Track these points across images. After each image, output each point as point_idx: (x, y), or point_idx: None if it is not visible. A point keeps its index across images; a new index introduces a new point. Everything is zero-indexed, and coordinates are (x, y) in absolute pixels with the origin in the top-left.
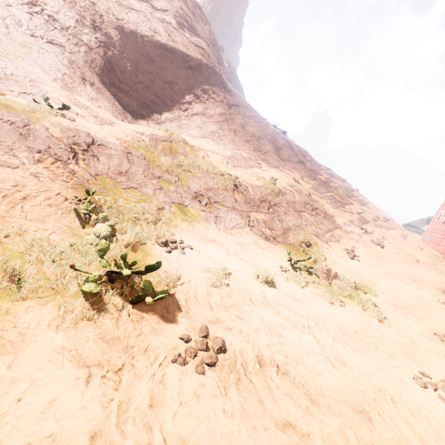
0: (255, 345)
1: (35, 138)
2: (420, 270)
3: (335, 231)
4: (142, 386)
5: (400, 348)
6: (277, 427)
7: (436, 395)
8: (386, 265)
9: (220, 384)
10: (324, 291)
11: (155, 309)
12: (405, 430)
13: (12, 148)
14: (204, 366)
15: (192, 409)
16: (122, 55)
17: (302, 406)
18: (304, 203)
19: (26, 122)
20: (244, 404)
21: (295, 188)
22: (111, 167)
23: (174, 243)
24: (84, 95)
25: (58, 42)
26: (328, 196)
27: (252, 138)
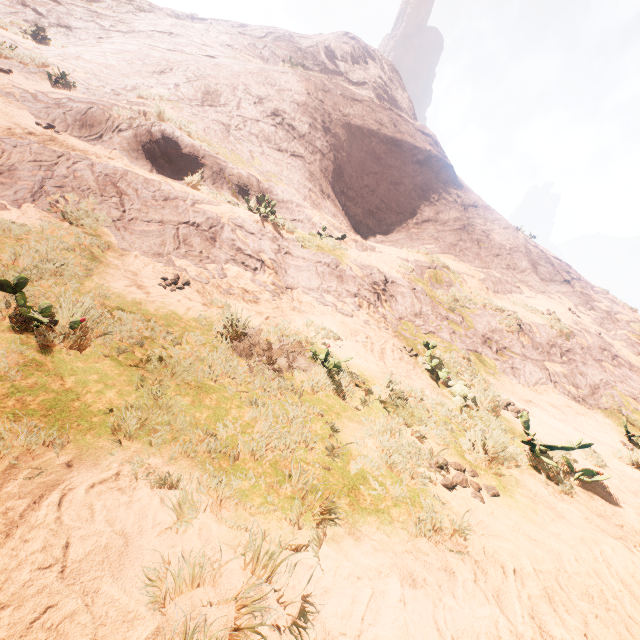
0: None
1: (346, 279)
2: None
3: None
4: None
5: None
6: None
7: None
8: None
9: None
10: None
11: (588, 488)
12: None
13: (338, 293)
14: None
15: None
16: (349, 156)
17: None
18: (599, 348)
19: (335, 262)
20: None
21: (581, 325)
22: (407, 308)
23: (508, 405)
24: (328, 212)
25: (298, 153)
26: (619, 335)
27: (502, 251)
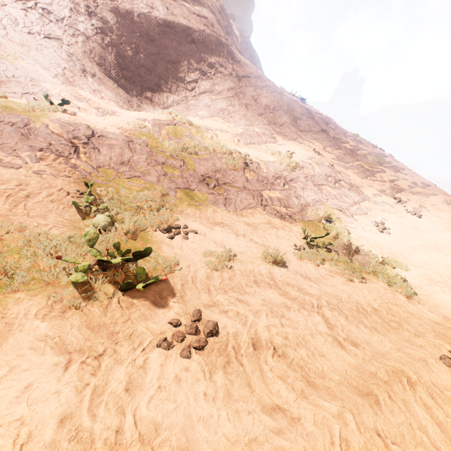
0: (252, 328)
1: (36, 136)
2: None
3: (362, 204)
4: (121, 371)
5: (428, 326)
6: (263, 411)
7: None
8: (423, 236)
9: (205, 368)
10: (343, 268)
11: (147, 295)
12: (419, 415)
13: (15, 149)
14: (191, 350)
15: (171, 393)
16: (121, 39)
17: (297, 389)
18: (325, 175)
19: (26, 121)
20: (230, 387)
21: (314, 160)
22: (113, 158)
23: (178, 228)
24: (86, 88)
25: (54, 35)
26: (355, 165)
27: (266, 111)
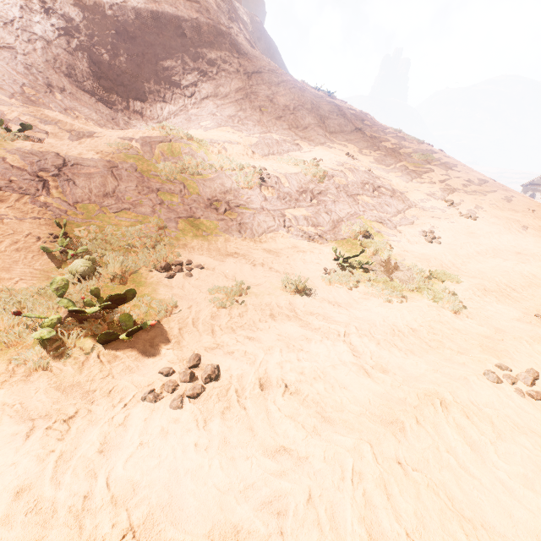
0: (262, 367)
1: None
2: (528, 239)
3: (407, 212)
4: (94, 432)
5: (475, 341)
6: (265, 455)
7: (511, 390)
8: (479, 242)
9: (199, 417)
10: (380, 289)
11: (135, 345)
12: (449, 436)
13: None
14: (184, 400)
15: (155, 448)
16: (92, 40)
17: (308, 427)
18: (361, 183)
19: None
20: (228, 434)
21: (347, 166)
22: (93, 190)
23: (180, 265)
24: (54, 107)
25: (4, 43)
26: (398, 167)
27: (285, 112)
